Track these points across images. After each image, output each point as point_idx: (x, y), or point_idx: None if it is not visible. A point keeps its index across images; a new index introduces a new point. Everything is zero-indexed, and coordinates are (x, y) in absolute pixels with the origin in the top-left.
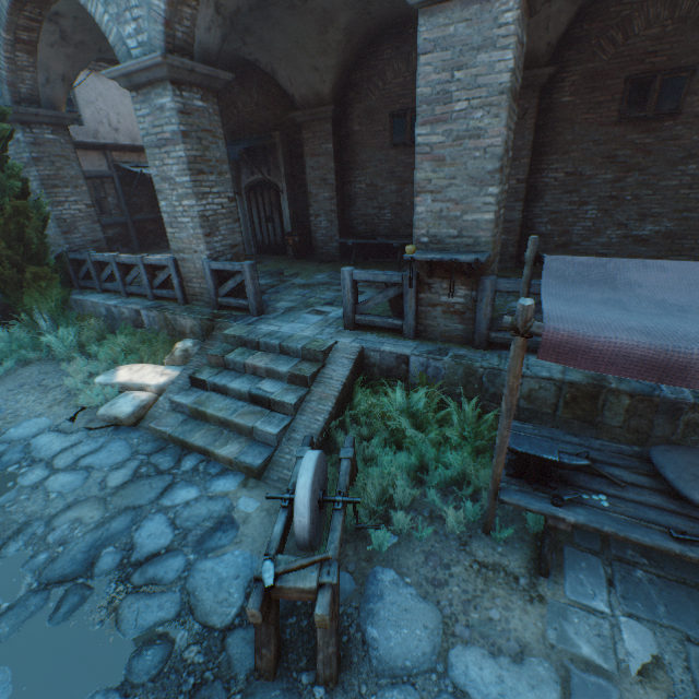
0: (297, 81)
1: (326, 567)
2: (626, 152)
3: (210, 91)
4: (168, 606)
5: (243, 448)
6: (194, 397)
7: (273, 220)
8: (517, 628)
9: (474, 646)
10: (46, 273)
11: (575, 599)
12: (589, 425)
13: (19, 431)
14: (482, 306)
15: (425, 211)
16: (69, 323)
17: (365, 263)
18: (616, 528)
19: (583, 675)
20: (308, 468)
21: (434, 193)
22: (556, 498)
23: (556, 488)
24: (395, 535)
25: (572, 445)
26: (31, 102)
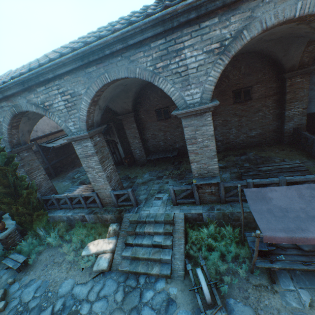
0: (117, 106)
1: (221, 309)
2: (239, 111)
3: (100, 132)
4: None
5: (160, 267)
6: (130, 251)
7: (115, 153)
8: (274, 304)
9: None
10: (41, 213)
11: (285, 288)
12: None
13: (63, 289)
14: (221, 191)
15: (195, 167)
16: (49, 227)
17: (159, 163)
18: (289, 266)
19: (296, 313)
20: (202, 278)
21: (196, 162)
22: (270, 260)
23: (269, 256)
24: (226, 284)
25: None
26: (17, 144)
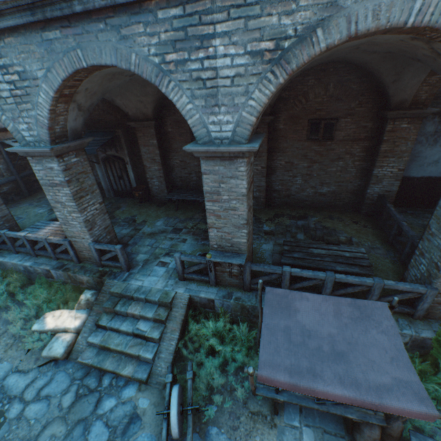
0: (129, 106)
1: None
2: (312, 154)
3: (80, 149)
4: None
5: (135, 367)
6: (101, 336)
7: (123, 178)
8: None
9: None
10: None
11: (287, 422)
12: None
13: None
14: (246, 275)
15: (214, 235)
16: None
17: (184, 206)
18: (297, 401)
19: None
20: (174, 404)
21: (217, 228)
22: (277, 389)
23: None
24: (216, 405)
25: None
26: None
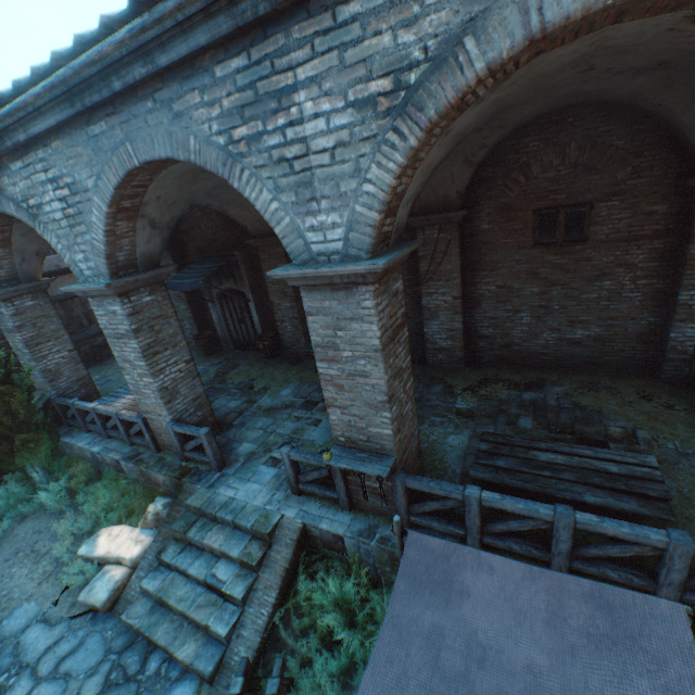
0: (247, 216)
1: None
2: (546, 270)
3: (157, 283)
4: None
5: (198, 648)
6: (160, 580)
7: (245, 321)
8: None
9: None
10: (33, 437)
11: None
12: None
13: (11, 624)
14: (397, 497)
15: (337, 419)
16: (60, 466)
17: None
18: None
19: None
20: None
21: (341, 408)
22: None
23: None
24: None
25: None
26: (10, 280)
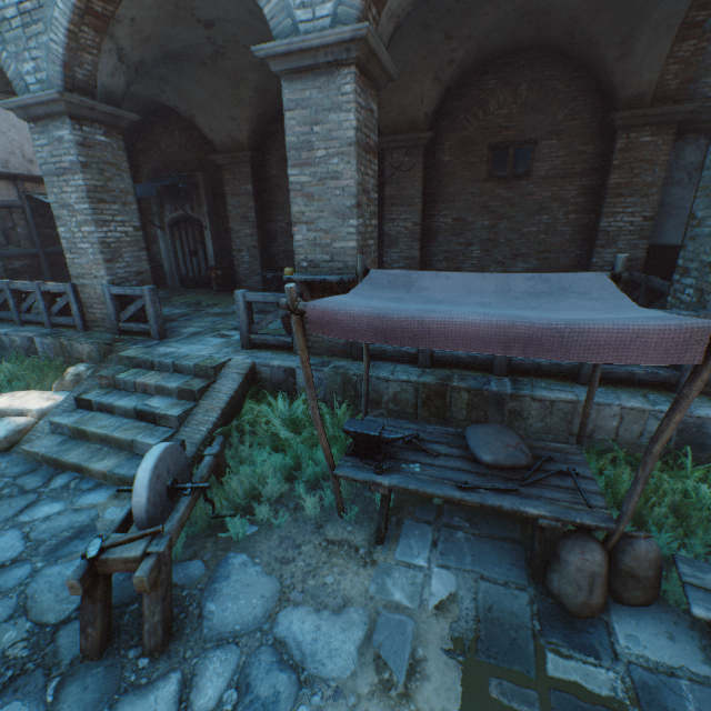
0: (216, 128)
1: (157, 539)
2: (496, 203)
3: (114, 128)
4: (1, 611)
5: (120, 461)
6: (78, 417)
7: (197, 254)
8: (346, 588)
9: (303, 605)
10: None
11: (401, 559)
12: (443, 421)
13: None
14: None
15: (302, 239)
16: None
17: None
18: (419, 485)
19: (390, 615)
20: (154, 454)
21: (308, 224)
22: (380, 469)
23: (383, 462)
24: (258, 526)
25: (411, 430)
26: None
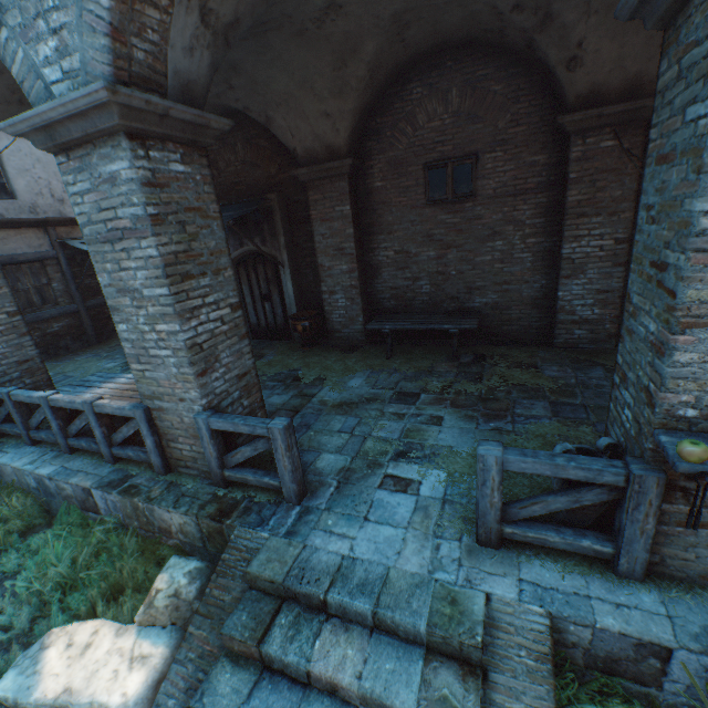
0: (300, 131)
1: None
2: None
3: (194, 146)
4: None
5: None
6: None
7: (271, 298)
8: None
9: None
10: None
11: None
12: None
13: None
14: None
15: (698, 360)
16: None
17: (403, 350)
18: None
19: None
20: None
21: None
22: None
23: None
24: None
25: None
26: None
